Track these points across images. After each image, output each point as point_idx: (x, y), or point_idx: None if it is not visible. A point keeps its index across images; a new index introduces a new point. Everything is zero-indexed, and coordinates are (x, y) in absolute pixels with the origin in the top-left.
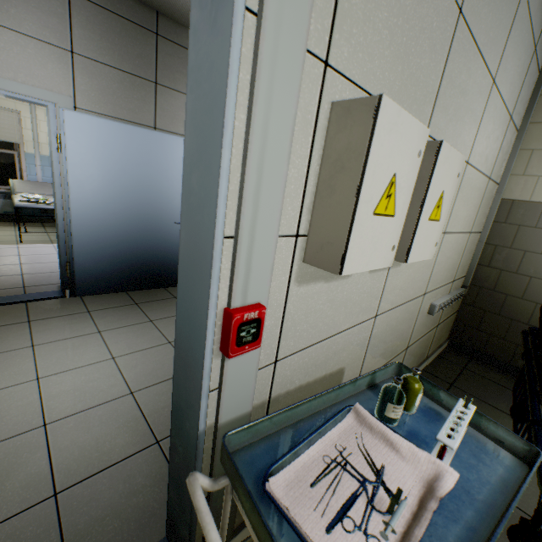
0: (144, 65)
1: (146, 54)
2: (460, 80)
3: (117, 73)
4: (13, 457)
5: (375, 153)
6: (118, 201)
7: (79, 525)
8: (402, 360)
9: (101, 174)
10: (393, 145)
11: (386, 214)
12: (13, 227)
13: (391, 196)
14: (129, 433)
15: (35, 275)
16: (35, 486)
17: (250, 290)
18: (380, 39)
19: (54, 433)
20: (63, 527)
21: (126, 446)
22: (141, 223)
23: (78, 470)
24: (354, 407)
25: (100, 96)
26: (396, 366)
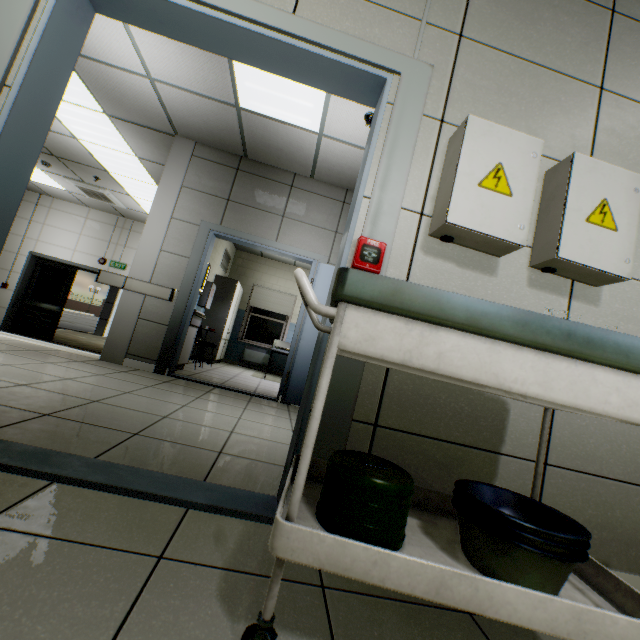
0: None
1: None
2: (635, 133)
3: None
4: (208, 432)
5: (469, 145)
6: None
7: (225, 467)
8: None
9: None
10: (490, 144)
11: (498, 192)
12: (264, 373)
13: (501, 179)
14: (282, 457)
15: (264, 390)
16: (212, 445)
17: (377, 232)
18: (493, 109)
19: (235, 436)
20: (216, 463)
21: (275, 460)
22: None
23: (238, 452)
24: None
25: None
26: None
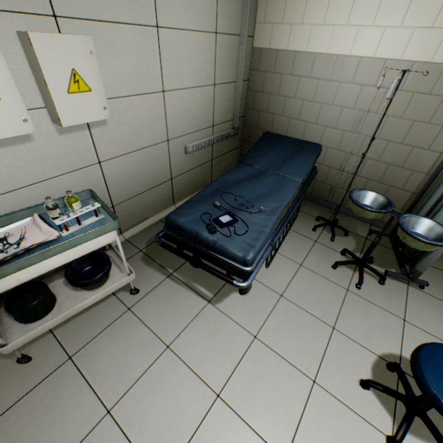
0: None
1: None
2: None
3: None
4: None
5: None
6: None
7: None
8: (172, 187)
9: None
10: None
11: None
12: None
13: None
14: None
15: None
16: None
17: None
18: None
19: None
20: None
21: None
22: None
23: None
24: (34, 216)
25: None
26: (90, 191)
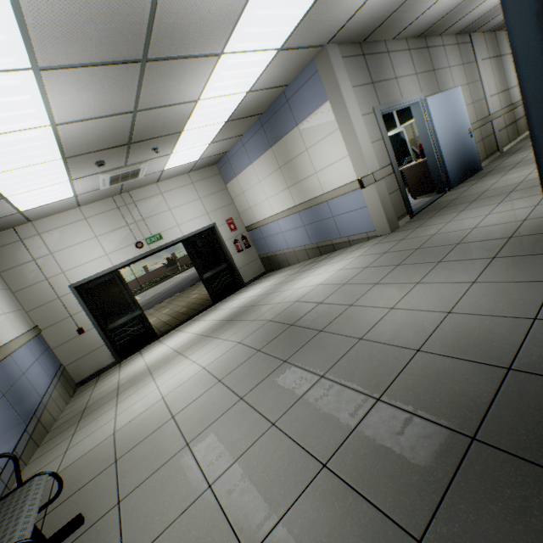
0: (428, 65)
1: (427, 60)
2: None
3: (425, 74)
4: None
5: None
6: (448, 133)
7: None
8: None
9: (441, 122)
10: None
11: None
12: None
13: None
14: None
15: None
16: None
17: None
18: None
19: None
20: None
21: None
22: (457, 141)
23: None
24: None
25: (425, 88)
26: None
